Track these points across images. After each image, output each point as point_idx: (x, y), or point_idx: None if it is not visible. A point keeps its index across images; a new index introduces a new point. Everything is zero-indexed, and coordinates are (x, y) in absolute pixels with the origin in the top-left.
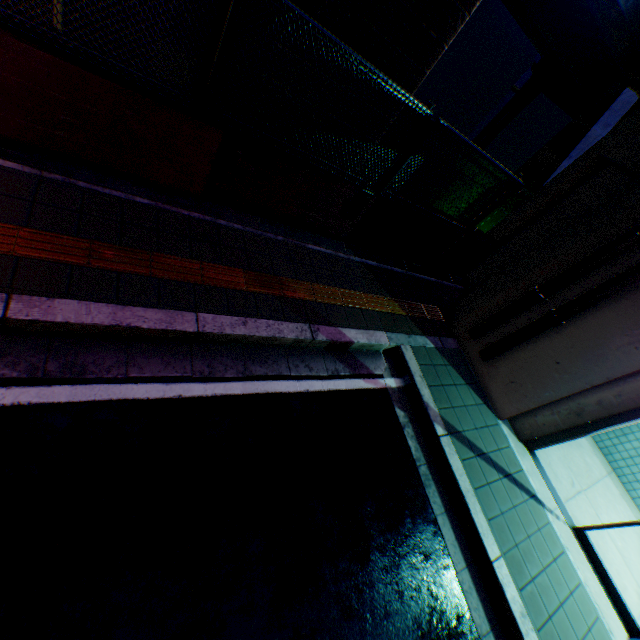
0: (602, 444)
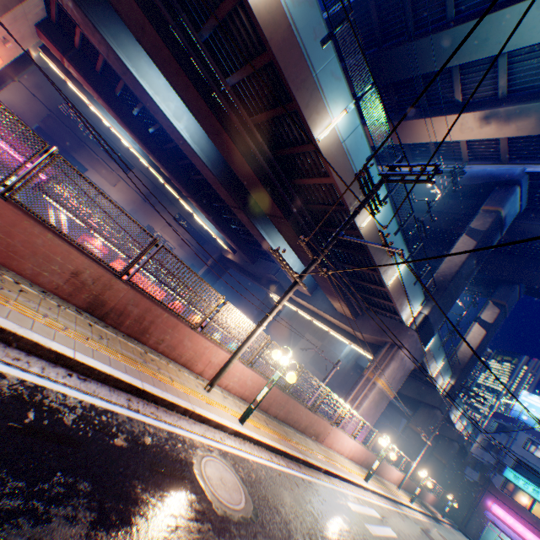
0: None
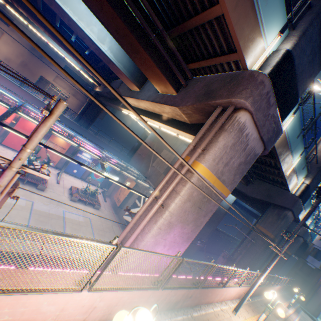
0: (319, 317)
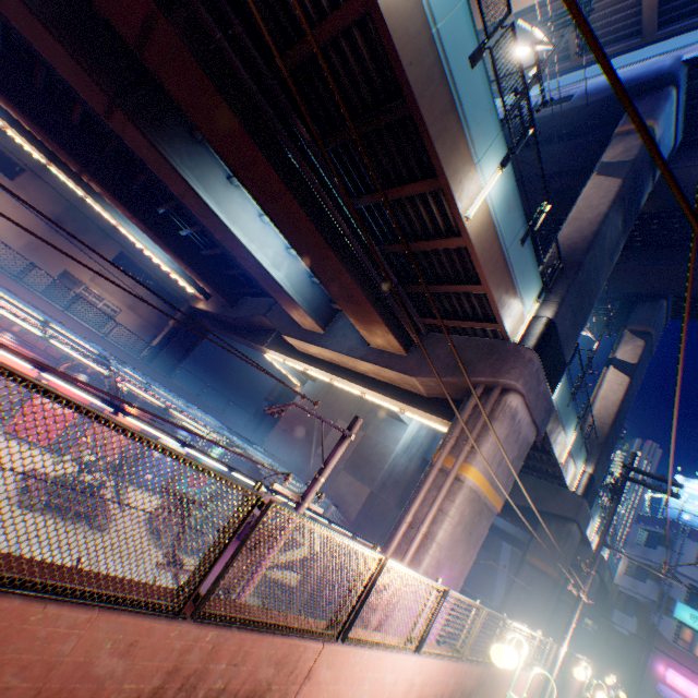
0: None
